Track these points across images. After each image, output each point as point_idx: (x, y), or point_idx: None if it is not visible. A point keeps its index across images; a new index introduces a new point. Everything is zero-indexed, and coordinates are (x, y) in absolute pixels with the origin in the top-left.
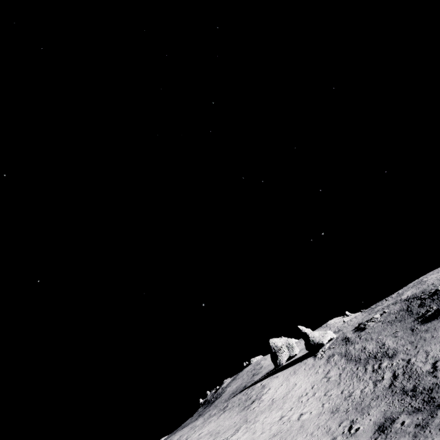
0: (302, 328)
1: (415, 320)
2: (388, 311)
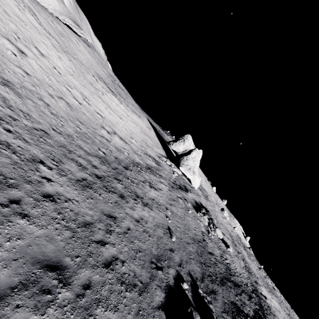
0: (197, 151)
1: (191, 279)
2: (229, 251)
